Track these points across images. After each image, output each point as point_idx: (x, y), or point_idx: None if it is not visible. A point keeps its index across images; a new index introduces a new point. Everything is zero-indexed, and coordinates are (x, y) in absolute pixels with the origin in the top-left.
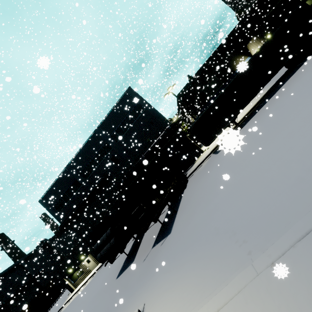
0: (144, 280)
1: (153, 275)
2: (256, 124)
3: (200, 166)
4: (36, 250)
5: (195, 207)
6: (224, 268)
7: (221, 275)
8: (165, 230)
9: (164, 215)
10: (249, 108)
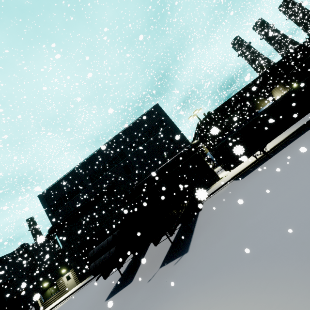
0: (152, 303)
1: (167, 298)
2: (292, 152)
3: (218, 191)
4: (13, 254)
5: (223, 226)
6: (307, 291)
7: (303, 299)
8: (179, 249)
9: (173, 235)
10: (275, 142)
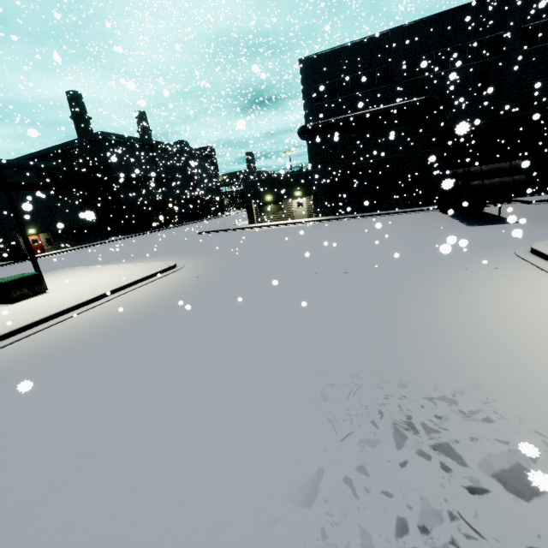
0: None
1: None
2: None
3: None
4: (172, 147)
5: None
6: None
7: None
8: None
9: None
10: None
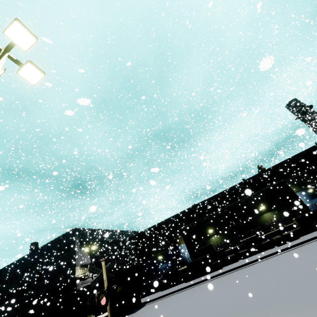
0: None
1: None
2: None
3: None
4: None
5: None
6: None
7: None
8: None
9: None
10: None
